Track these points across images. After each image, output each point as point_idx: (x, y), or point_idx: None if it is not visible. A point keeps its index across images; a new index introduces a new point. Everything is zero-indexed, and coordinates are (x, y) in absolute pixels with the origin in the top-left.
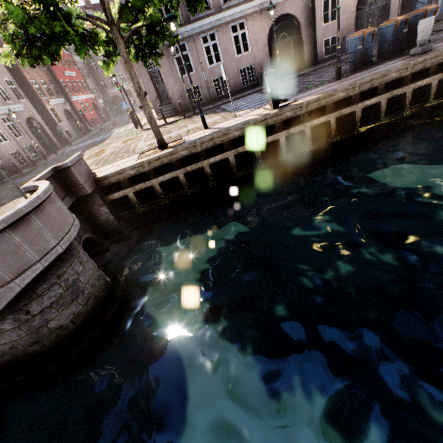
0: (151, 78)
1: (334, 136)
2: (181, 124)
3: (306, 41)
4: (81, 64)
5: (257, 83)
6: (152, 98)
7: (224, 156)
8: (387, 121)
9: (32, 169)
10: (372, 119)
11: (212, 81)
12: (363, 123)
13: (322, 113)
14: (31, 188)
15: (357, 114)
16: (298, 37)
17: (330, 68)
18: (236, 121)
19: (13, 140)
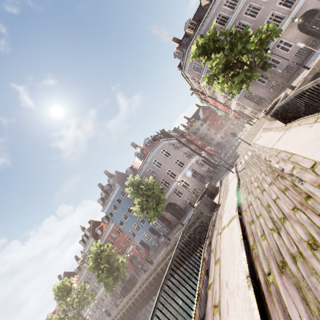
0: (248, 99)
1: None
2: None
3: None
4: (198, 139)
5: (310, 50)
6: (253, 107)
7: None
8: None
9: (219, 170)
10: None
11: (281, 72)
12: None
13: None
14: (267, 111)
15: None
16: (319, 13)
17: None
18: None
19: (203, 167)
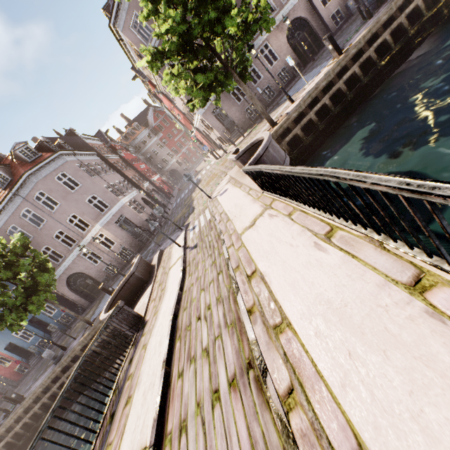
0: (217, 119)
1: (394, 47)
2: (260, 127)
3: (317, 27)
4: (143, 159)
5: (293, 76)
6: (221, 133)
7: (322, 102)
8: (431, 13)
9: (166, 221)
10: (417, 20)
11: (261, 94)
12: (411, 27)
13: (376, 38)
14: (240, 154)
15: (404, 23)
16: (309, 28)
17: (350, 27)
18: (314, 83)
19: (143, 212)
